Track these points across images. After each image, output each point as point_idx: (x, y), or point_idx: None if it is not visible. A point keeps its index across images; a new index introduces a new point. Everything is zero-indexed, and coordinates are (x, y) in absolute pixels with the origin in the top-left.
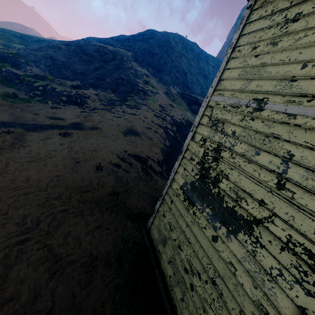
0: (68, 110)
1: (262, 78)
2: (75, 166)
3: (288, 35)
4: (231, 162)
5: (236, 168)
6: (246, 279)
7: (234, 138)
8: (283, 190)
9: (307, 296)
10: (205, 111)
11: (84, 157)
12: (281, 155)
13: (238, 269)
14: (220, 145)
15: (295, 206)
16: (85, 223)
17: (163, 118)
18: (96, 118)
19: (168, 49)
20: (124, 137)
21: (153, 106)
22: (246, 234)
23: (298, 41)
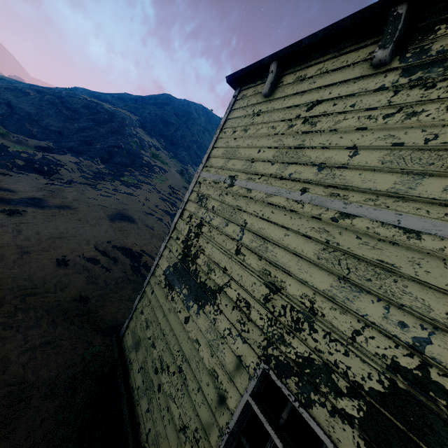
0: (25, 180)
1: (236, 158)
2: (21, 257)
3: (253, 125)
4: (209, 236)
5: (212, 241)
6: (206, 351)
7: (213, 212)
8: (239, 254)
9: (244, 343)
10: (195, 187)
11: (39, 245)
12: (240, 224)
13: (202, 343)
14: (202, 221)
15: (243, 267)
16: (22, 338)
17: (172, 203)
18: (70, 194)
19: (187, 121)
20: (111, 222)
21: (160, 186)
22: (211, 305)
23: (258, 131)
